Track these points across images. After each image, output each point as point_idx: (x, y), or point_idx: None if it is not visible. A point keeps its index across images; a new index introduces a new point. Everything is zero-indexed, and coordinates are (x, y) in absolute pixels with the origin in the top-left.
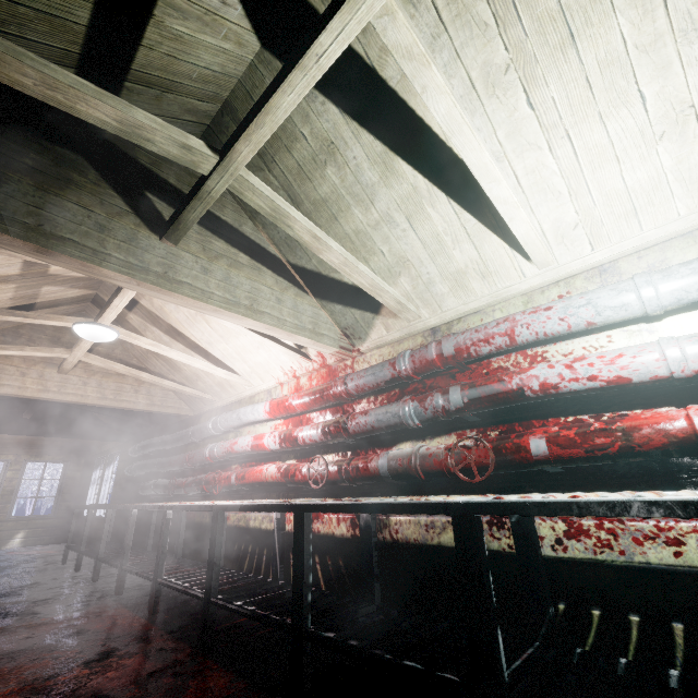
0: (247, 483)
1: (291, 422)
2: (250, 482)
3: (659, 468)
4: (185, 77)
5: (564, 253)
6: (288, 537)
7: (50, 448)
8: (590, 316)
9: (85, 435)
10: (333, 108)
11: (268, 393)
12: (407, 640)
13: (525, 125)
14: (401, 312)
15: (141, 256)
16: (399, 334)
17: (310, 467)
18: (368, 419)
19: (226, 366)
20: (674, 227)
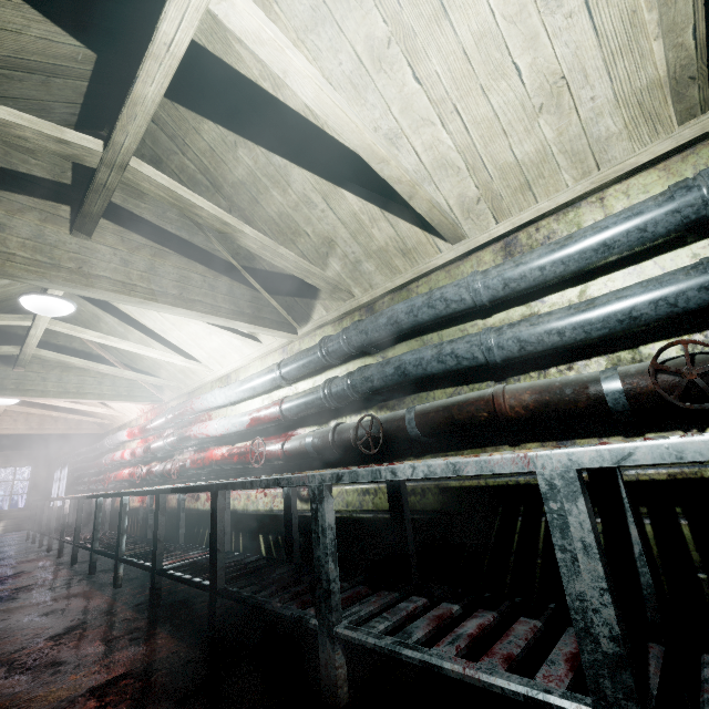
0: (118, 480)
1: (143, 441)
2: (119, 480)
3: (225, 471)
4: (9, 297)
5: (214, 367)
6: (138, 510)
7: (18, 456)
8: (207, 404)
9: (37, 447)
10: (89, 303)
11: (136, 421)
12: (128, 547)
13: (165, 322)
14: (169, 386)
15: (2, 382)
16: (177, 395)
17: (137, 471)
18: (156, 445)
19: (108, 405)
20: (238, 364)
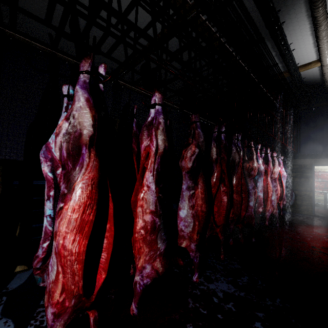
0: None
1: None
2: None
3: None
4: None
5: None
6: None
7: None
8: None
9: None
10: None
11: None
12: None
13: None
14: None
15: None
16: None
17: None
18: None
19: None
20: None
